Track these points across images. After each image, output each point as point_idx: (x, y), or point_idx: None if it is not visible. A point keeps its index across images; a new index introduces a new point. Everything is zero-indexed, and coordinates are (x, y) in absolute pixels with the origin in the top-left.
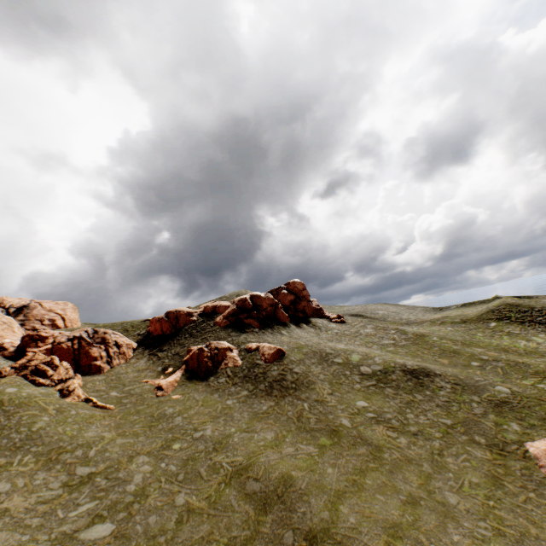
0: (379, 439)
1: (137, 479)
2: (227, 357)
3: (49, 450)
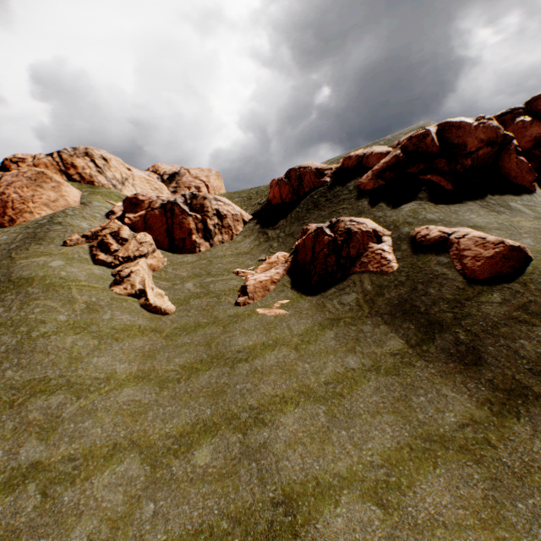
0: None
1: (77, 538)
2: (366, 252)
3: (24, 382)
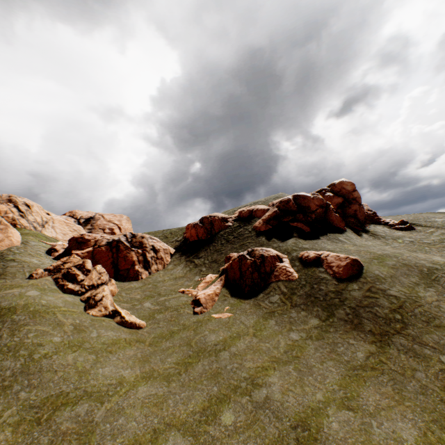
0: None
1: None
2: (276, 268)
3: (42, 399)
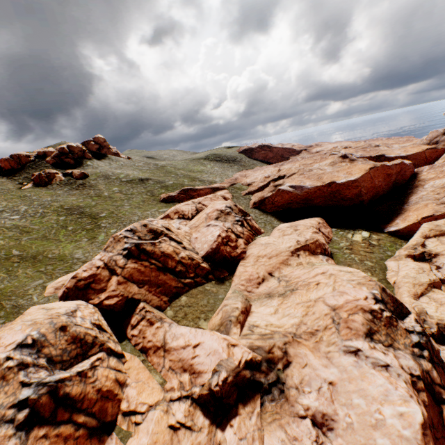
0: (115, 197)
1: (23, 210)
2: (56, 177)
3: None
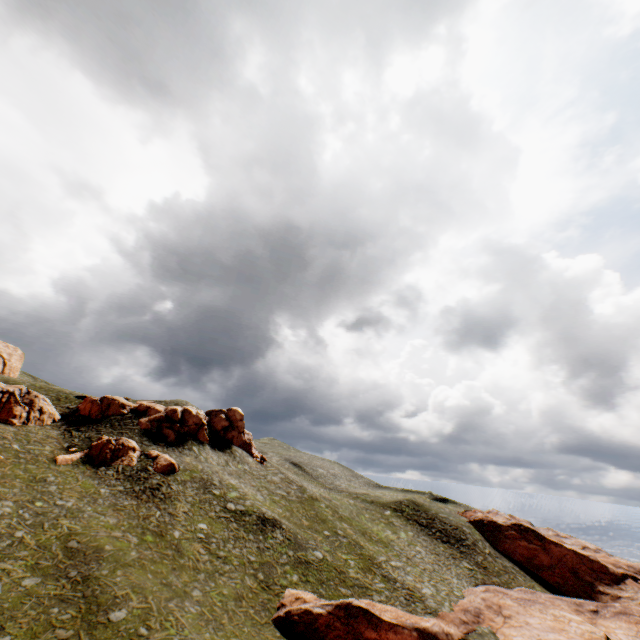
0: (189, 551)
1: None
2: (127, 455)
3: None
